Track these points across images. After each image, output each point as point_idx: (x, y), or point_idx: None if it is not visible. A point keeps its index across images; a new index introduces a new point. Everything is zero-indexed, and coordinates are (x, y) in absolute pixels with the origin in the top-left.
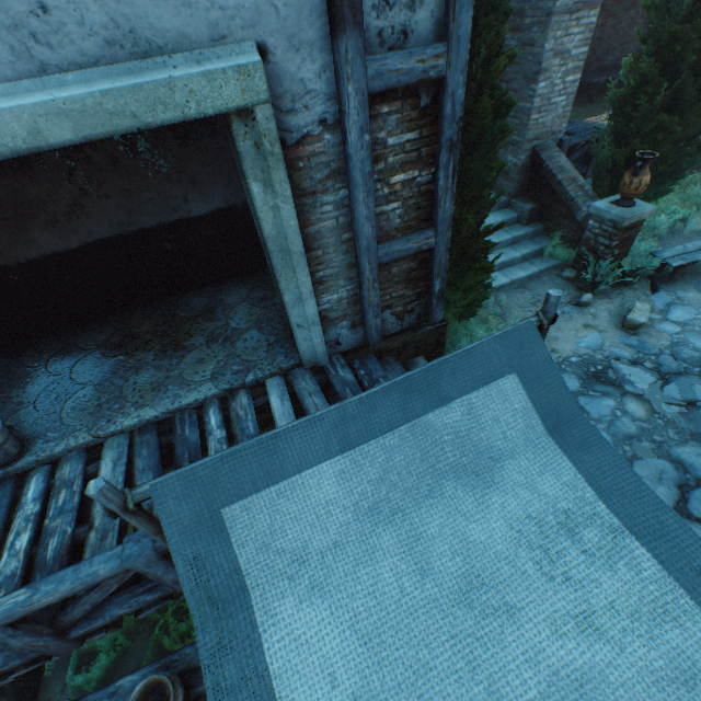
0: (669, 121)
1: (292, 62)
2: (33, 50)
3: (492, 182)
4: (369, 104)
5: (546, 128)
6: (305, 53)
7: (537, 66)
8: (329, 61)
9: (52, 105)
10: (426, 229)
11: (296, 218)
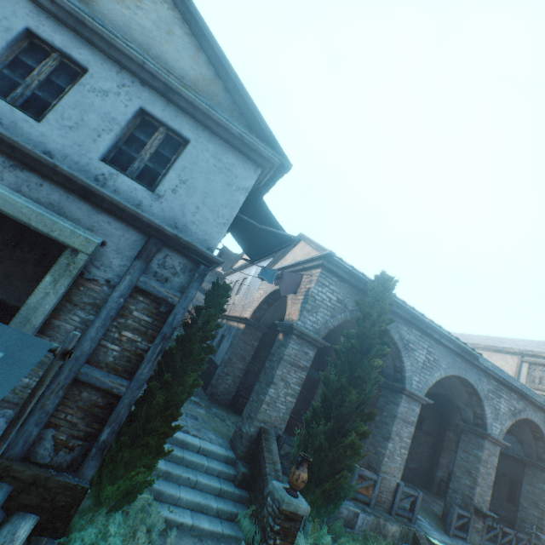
0: (325, 444)
1: (113, 255)
2: (24, 187)
3: (189, 386)
4: (136, 291)
5: (271, 419)
6: (121, 256)
7: (272, 378)
8: (129, 265)
9: (5, 195)
10: (126, 379)
11: (53, 306)
